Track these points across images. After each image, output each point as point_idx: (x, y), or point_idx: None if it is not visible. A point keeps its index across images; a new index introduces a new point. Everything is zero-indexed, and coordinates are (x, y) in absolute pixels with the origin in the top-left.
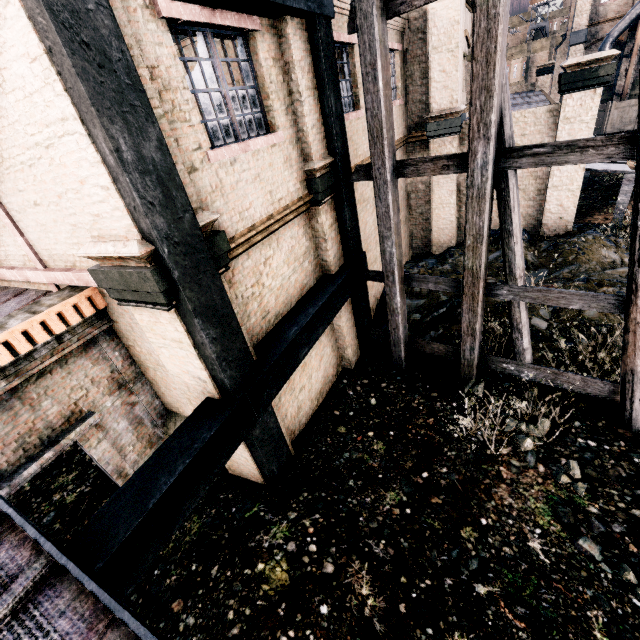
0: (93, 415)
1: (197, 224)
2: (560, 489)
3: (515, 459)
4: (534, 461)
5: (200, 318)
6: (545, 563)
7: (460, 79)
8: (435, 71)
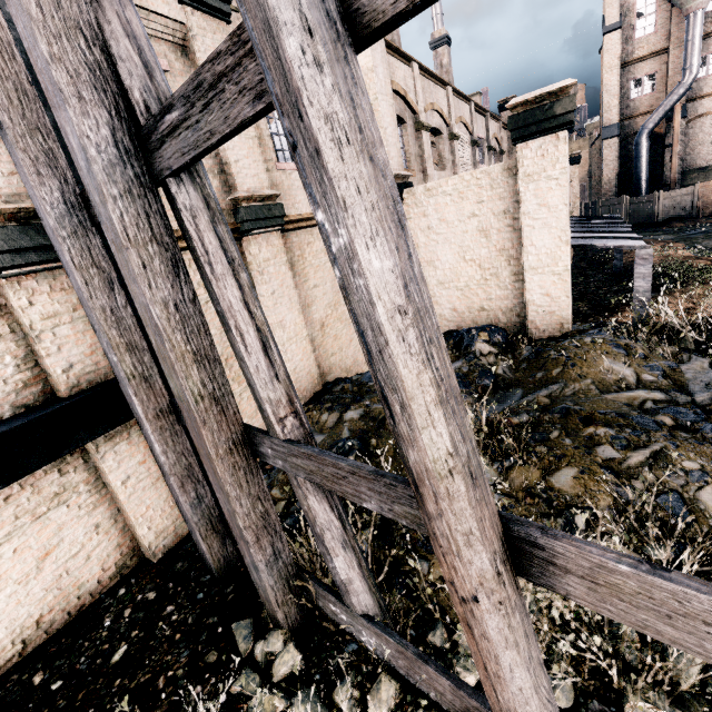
0: None
1: None
2: None
3: None
4: None
5: None
6: None
7: (393, 139)
8: None
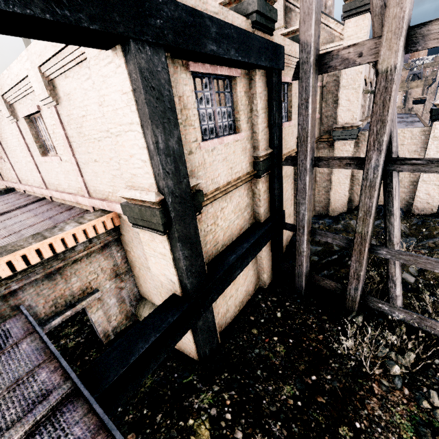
0: (98, 292)
1: (189, 186)
2: (421, 412)
3: (385, 379)
4: (400, 384)
5: (181, 243)
6: None
7: (359, 106)
8: (343, 100)
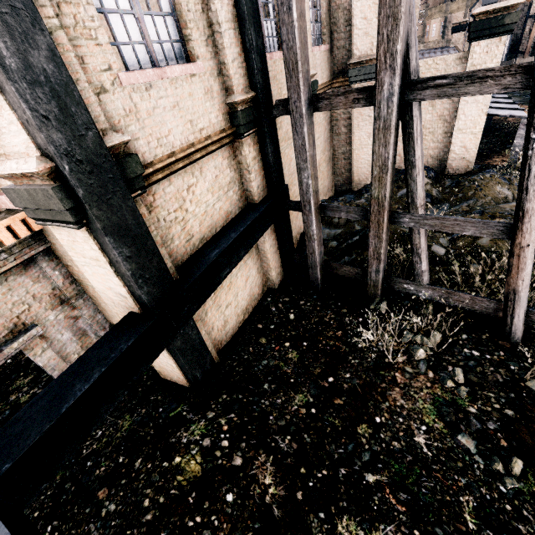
0: (35, 327)
1: (103, 143)
2: (445, 392)
3: (409, 366)
4: (425, 368)
5: (111, 237)
6: (427, 455)
7: None
8: (357, 18)
